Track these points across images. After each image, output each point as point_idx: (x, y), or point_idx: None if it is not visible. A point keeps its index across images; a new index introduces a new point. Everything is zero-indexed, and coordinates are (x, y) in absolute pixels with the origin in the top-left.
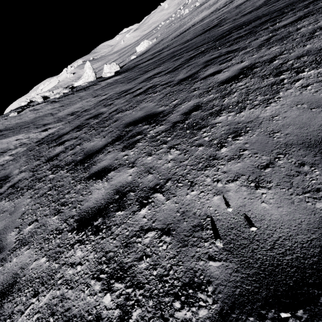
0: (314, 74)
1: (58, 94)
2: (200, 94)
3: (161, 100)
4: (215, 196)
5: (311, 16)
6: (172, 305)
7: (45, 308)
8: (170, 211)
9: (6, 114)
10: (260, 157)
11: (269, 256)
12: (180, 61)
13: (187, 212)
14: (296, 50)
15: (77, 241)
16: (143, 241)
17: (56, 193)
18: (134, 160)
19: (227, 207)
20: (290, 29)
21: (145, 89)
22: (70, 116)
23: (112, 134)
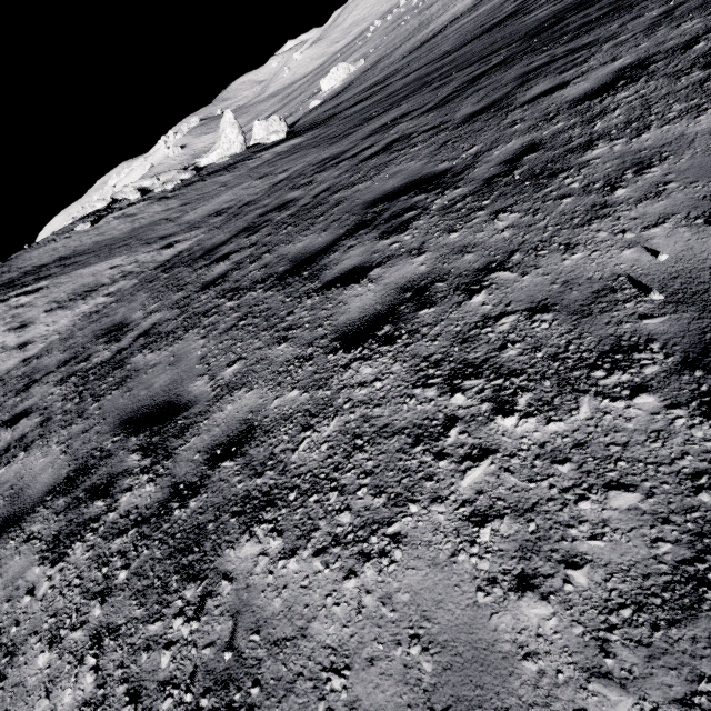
0: None
1: (170, 182)
2: (532, 127)
3: (437, 154)
4: (625, 251)
5: None
6: (589, 377)
7: (337, 436)
8: (536, 286)
9: (66, 229)
10: (706, 185)
11: None
12: (451, 87)
13: (574, 279)
14: None
15: (353, 360)
16: (497, 330)
17: (262, 320)
18: (419, 244)
19: (658, 255)
20: None
21: (383, 145)
22: (215, 217)
23: (342, 223)
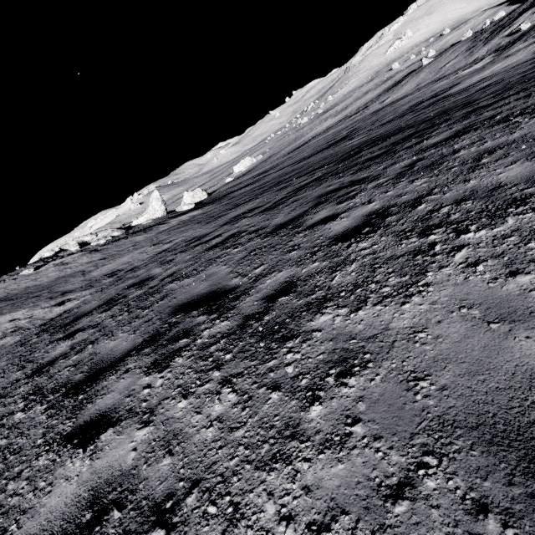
0: (487, 239)
1: (103, 238)
2: (300, 259)
3: (240, 264)
4: None
5: (473, 132)
6: None
7: None
8: None
9: (17, 271)
10: (386, 453)
11: None
12: (286, 191)
13: None
14: (453, 187)
15: None
16: None
17: None
18: (156, 403)
19: None
20: (443, 151)
21: (225, 237)
22: (108, 278)
23: (148, 327)
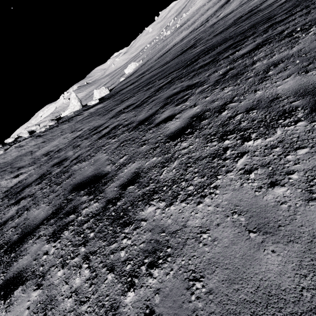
0: (261, 148)
1: (43, 127)
2: (146, 153)
3: (113, 153)
4: None
5: (268, 45)
6: None
7: None
8: None
9: None
10: None
11: None
12: (150, 91)
13: None
14: (247, 96)
15: None
16: None
17: None
18: (47, 269)
19: None
20: (246, 62)
21: (110, 129)
22: (44, 157)
23: (56, 201)
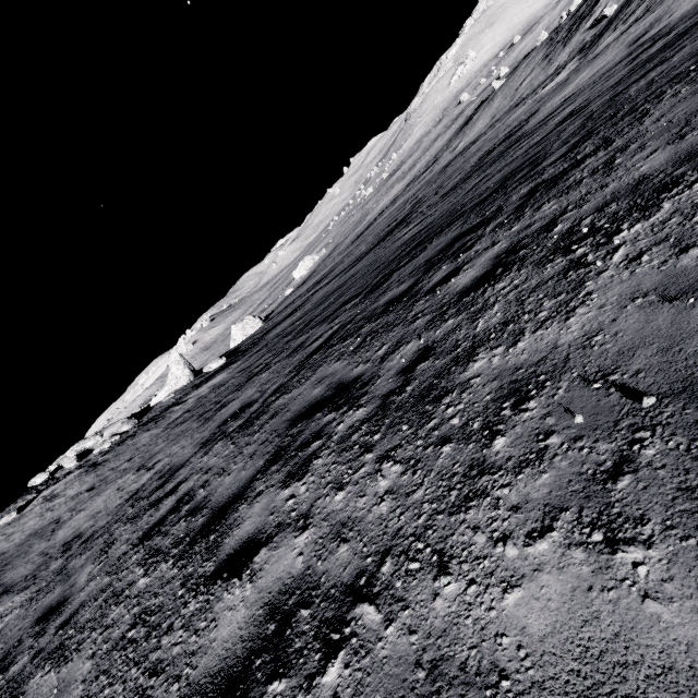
0: None
1: (109, 440)
2: None
3: (93, 682)
4: None
5: (515, 274)
6: None
7: None
8: None
9: (4, 513)
10: None
11: None
12: (291, 365)
13: None
14: (412, 586)
15: None
16: None
17: None
18: None
19: None
20: (460, 337)
21: (173, 502)
22: (59, 557)
23: None
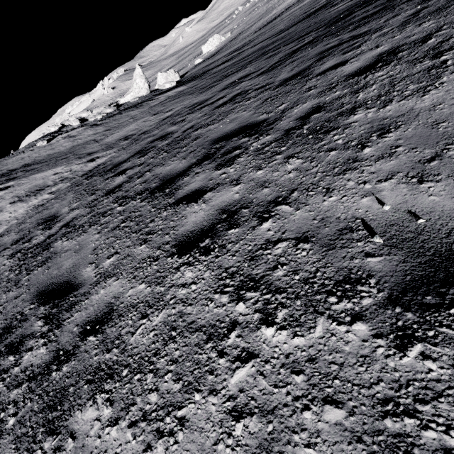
0: None
1: (99, 114)
2: (320, 93)
3: (260, 107)
4: (363, 199)
5: None
6: (326, 301)
7: (161, 326)
8: (303, 220)
9: (31, 145)
10: (422, 151)
11: (445, 243)
12: (278, 57)
13: (328, 218)
14: None
15: (182, 264)
16: (274, 252)
17: (135, 224)
18: (238, 177)
19: (383, 205)
20: None
21: (230, 97)
22: (124, 141)
23: (195, 154)
